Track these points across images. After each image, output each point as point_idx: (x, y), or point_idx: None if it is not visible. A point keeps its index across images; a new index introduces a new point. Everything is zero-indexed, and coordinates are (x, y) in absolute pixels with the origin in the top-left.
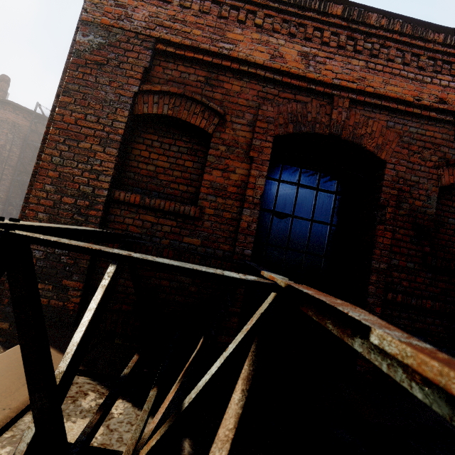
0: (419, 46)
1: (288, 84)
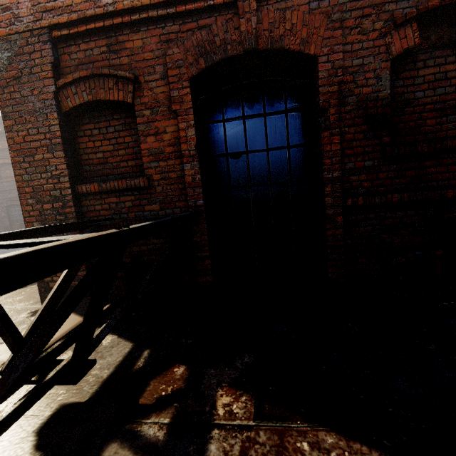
0: None
1: (185, 12)
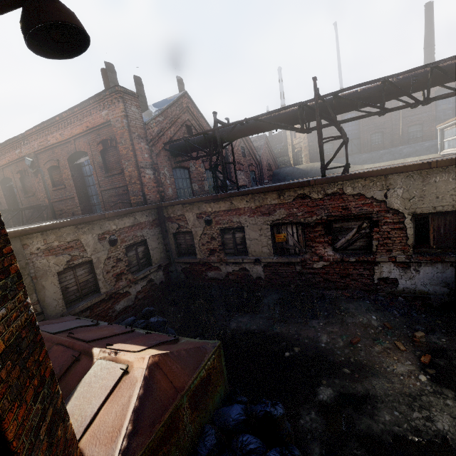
0: (1, 151)
1: None
